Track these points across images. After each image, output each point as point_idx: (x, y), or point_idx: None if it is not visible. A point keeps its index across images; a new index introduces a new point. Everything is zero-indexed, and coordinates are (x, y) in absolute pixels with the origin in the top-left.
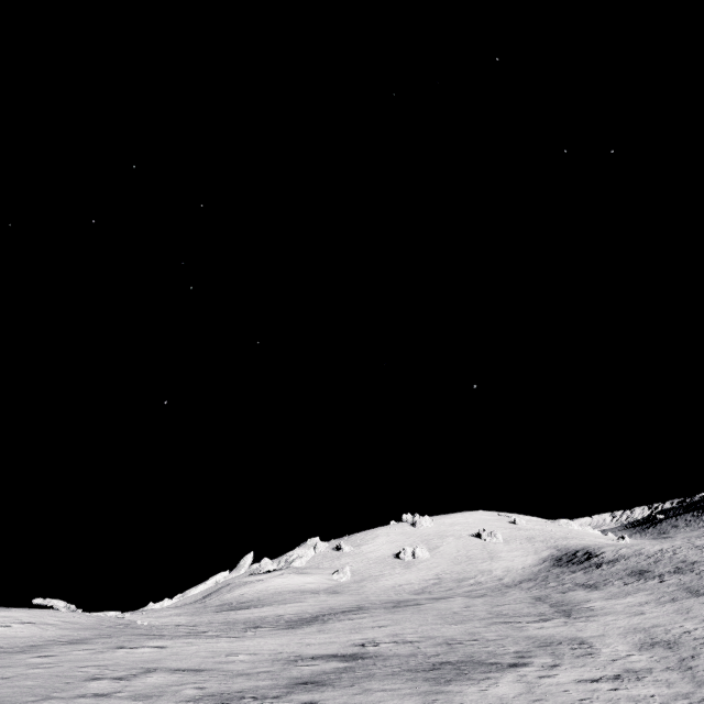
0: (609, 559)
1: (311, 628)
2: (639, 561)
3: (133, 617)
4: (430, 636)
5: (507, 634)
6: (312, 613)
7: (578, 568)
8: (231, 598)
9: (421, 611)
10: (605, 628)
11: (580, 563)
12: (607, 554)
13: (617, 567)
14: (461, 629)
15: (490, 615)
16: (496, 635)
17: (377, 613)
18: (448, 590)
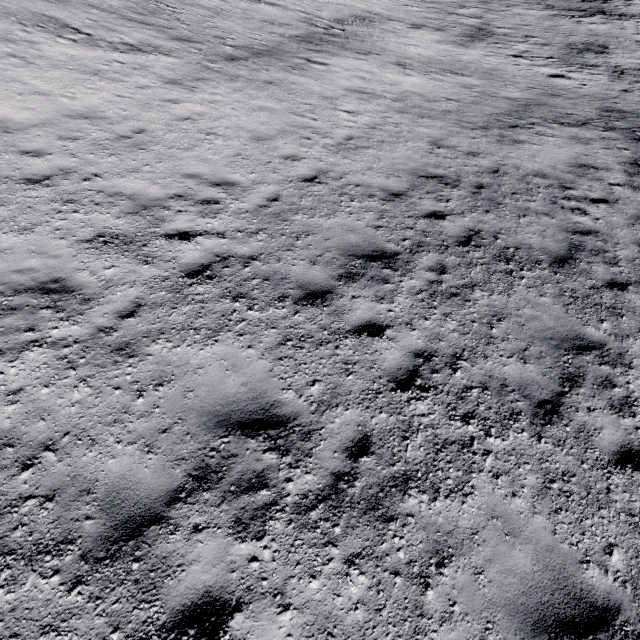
0: (629, 12)
1: None
2: None
3: None
4: None
5: None
6: None
7: (569, 6)
8: None
9: None
10: (106, 112)
11: (589, 1)
12: None
13: (601, 27)
14: None
15: (122, 3)
16: None
17: None
18: None
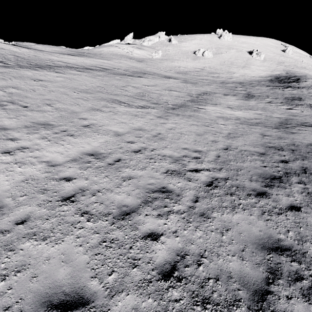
0: (300, 86)
1: (9, 70)
2: (311, 93)
3: (5, 44)
4: (19, 95)
5: (71, 109)
6: (73, 65)
7: (275, 85)
8: (94, 51)
9: (115, 80)
10: (145, 127)
11: (282, 83)
12: (305, 83)
13: (293, 91)
14: (63, 97)
15: (132, 94)
16: (59, 107)
17: (89, 74)
18: (197, 76)
